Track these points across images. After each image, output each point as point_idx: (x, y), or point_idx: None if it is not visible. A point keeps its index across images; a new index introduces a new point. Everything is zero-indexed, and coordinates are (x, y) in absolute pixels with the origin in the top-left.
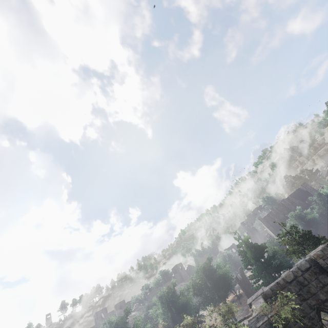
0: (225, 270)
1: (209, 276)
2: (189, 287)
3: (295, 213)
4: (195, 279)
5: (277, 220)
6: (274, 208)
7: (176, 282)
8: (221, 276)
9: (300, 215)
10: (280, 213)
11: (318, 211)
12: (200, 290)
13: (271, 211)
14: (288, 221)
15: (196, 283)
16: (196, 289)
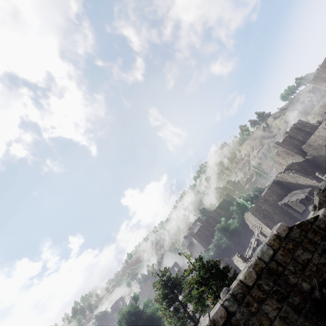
0: (152, 310)
1: (134, 323)
2: None
3: (221, 225)
4: None
5: (207, 234)
6: (205, 221)
7: None
8: (148, 319)
9: (224, 227)
10: (209, 226)
11: (238, 220)
12: None
13: (202, 225)
14: (216, 234)
15: None
16: None
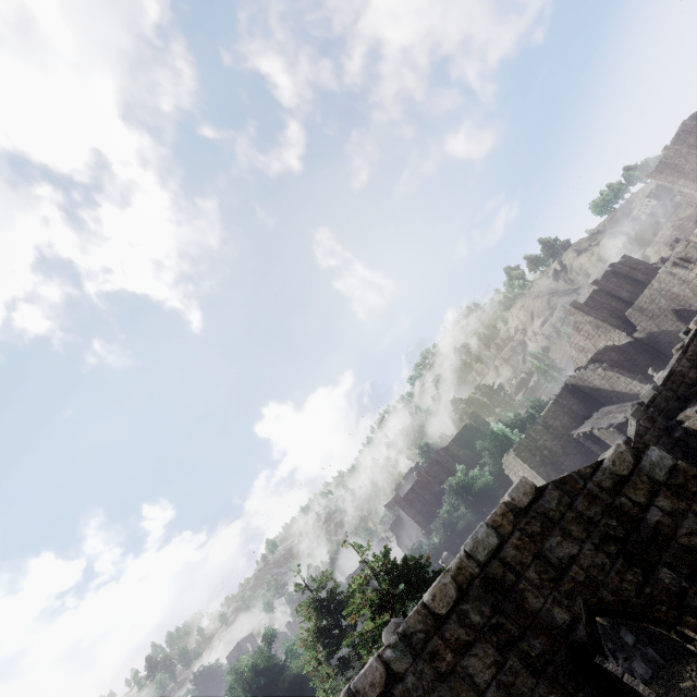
0: (305, 662)
1: (265, 691)
2: None
3: (456, 480)
4: None
5: (428, 498)
6: (423, 472)
7: None
8: (294, 682)
9: (463, 483)
10: (433, 482)
11: (493, 470)
12: None
13: (418, 480)
14: (445, 498)
15: None
16: None
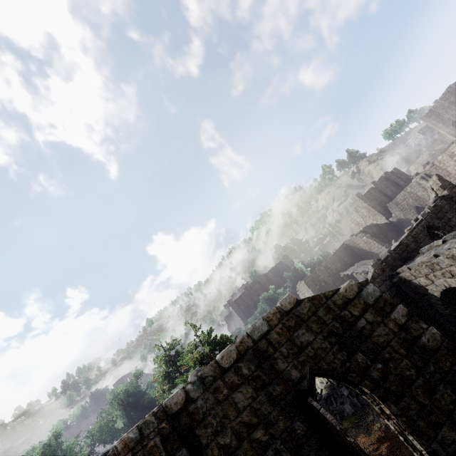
0: None
1: (132, 405)
2: (91, 433)
3: (267, 294)
4: (105, 416)
5: (249, 303)
6: (249, 287)
7: (59, 433)
8: (150, 402)
9: (271, 296)
10: (254, 294)
11: (291, 290)
12: (110, 435)
13: (245, 292)
14: (259, 304)
15: (106, 422)
16: (104, 434)
